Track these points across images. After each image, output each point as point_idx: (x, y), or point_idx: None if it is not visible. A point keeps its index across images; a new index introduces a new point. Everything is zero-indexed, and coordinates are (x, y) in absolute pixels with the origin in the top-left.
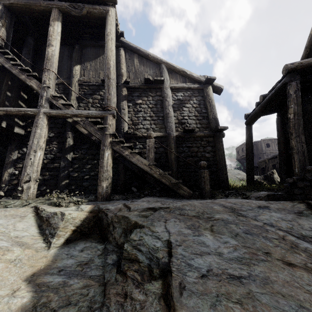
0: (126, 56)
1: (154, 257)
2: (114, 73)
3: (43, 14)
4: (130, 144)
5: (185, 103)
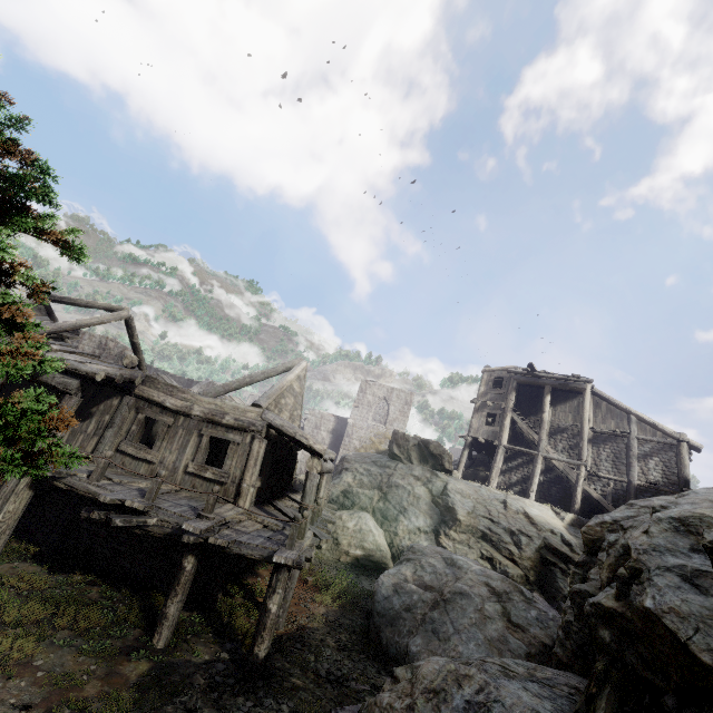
0: (593, 403)
1: None
2: (586, 436)
3: (538, 386)
4: (595, 487)
5: (651, 455)
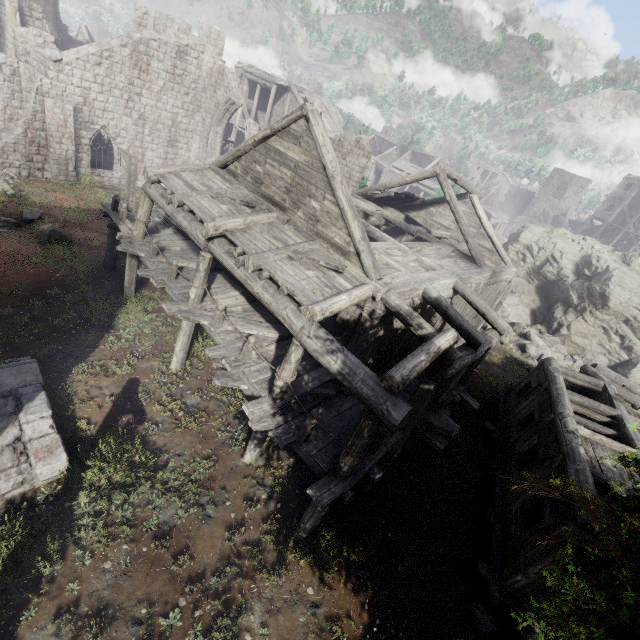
0: None
1: None
2: None
3: None
4: None
5: None
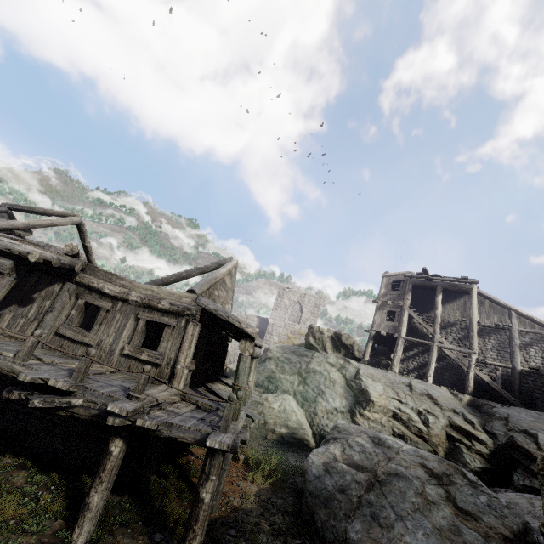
0: (477, 301)
1: (502, 415)
2: (475, 328)
3: (431, 287)
4: (486, 372)
5: (531, 345)
